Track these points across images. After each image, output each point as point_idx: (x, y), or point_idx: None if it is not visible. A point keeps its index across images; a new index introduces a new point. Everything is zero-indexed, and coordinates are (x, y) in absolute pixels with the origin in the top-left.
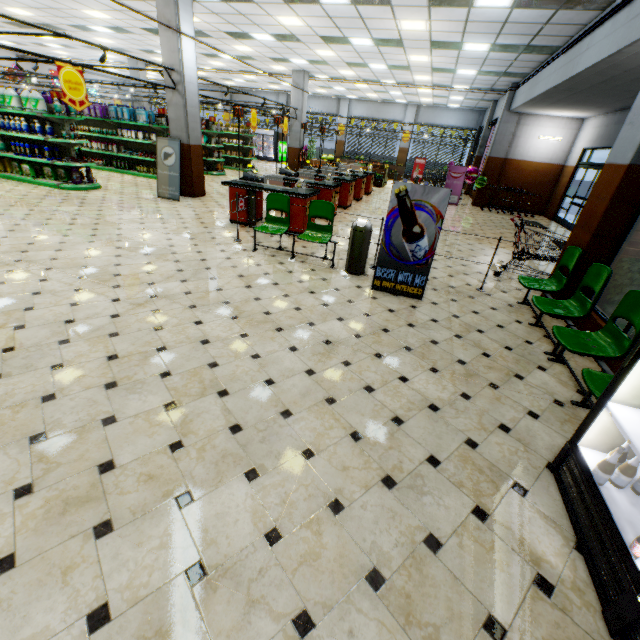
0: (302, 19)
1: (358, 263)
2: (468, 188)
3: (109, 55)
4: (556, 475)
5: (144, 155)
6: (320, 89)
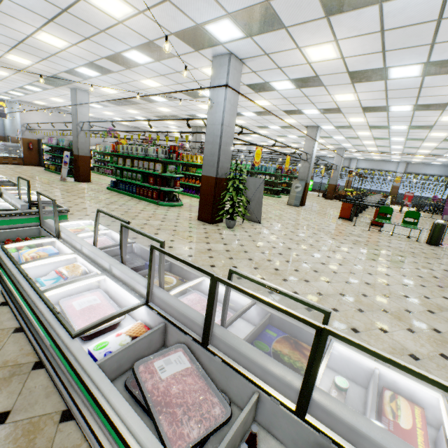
0: (371, 133)
1: (437, 240)
2: None
3: (239, 142)
4: None
5: (267, 185)
6: None
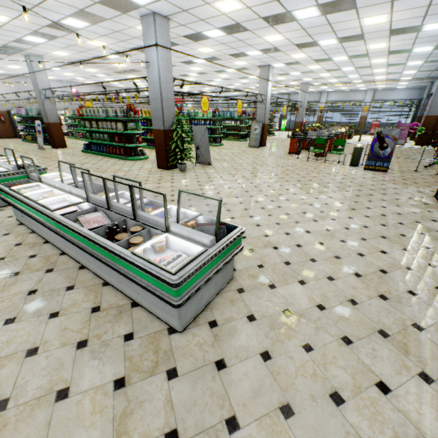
0: (320, 66)
1: (356, 162)
2: (412, 136)
3: (207, 88)
4: (435, 196)
5: (233, 131)
6: (311, 89)
